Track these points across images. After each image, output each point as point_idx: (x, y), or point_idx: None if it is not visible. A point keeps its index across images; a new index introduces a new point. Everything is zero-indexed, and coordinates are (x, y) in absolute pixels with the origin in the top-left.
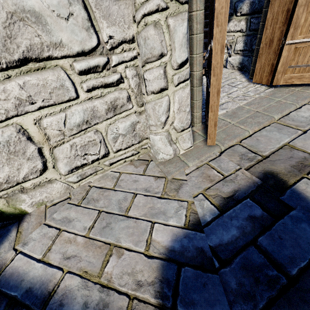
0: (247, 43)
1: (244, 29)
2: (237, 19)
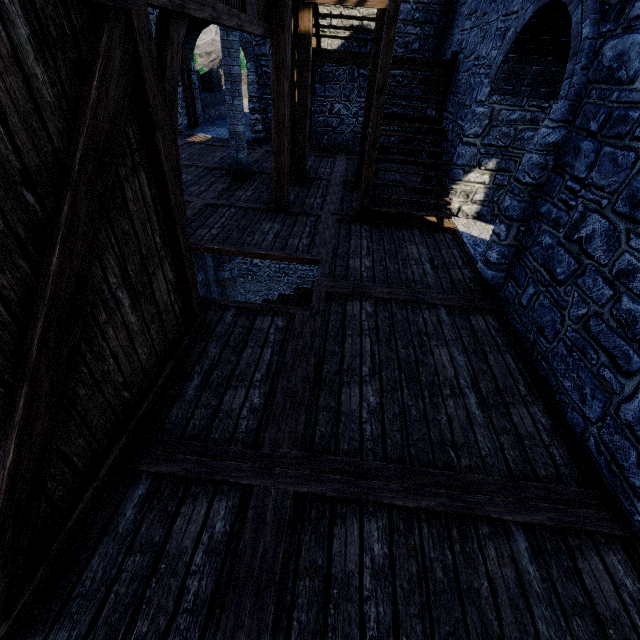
0: (489, 195)
1: (487, 182)
2: (480, 172)
